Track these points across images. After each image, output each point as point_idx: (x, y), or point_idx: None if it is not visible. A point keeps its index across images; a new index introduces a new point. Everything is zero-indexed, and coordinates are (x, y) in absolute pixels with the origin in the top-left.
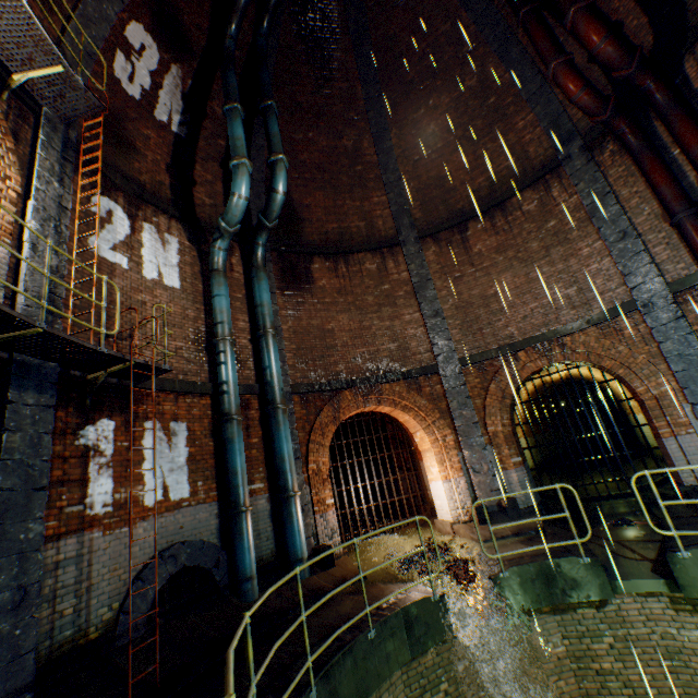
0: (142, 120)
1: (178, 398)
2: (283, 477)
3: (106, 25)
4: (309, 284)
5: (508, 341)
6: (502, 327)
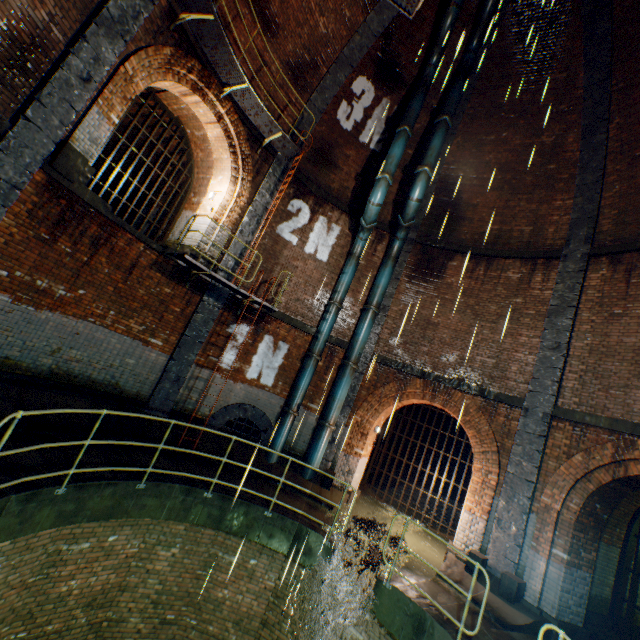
0: (348, 145)
1: (291, 329)
2: (326, 409)
3: (336, 88)
4: (437, 278)
5: (637, 419)
6: (639, 398)
